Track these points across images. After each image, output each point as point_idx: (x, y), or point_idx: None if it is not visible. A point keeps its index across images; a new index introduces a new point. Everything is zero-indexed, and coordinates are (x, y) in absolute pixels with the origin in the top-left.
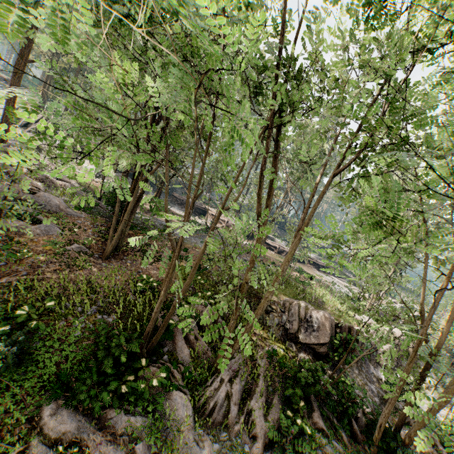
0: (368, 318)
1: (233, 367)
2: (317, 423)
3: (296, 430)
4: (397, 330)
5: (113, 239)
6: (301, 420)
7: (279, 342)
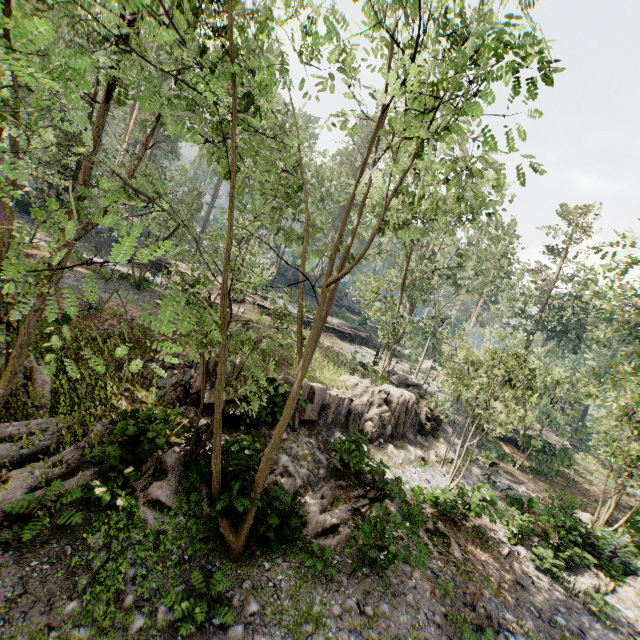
0: (359, 378)
1: (13, 430)
2: (150, 495)
3: (72, 498)
4: (397, 391)
5: None
6: (107, 489)
7: (168, 406)
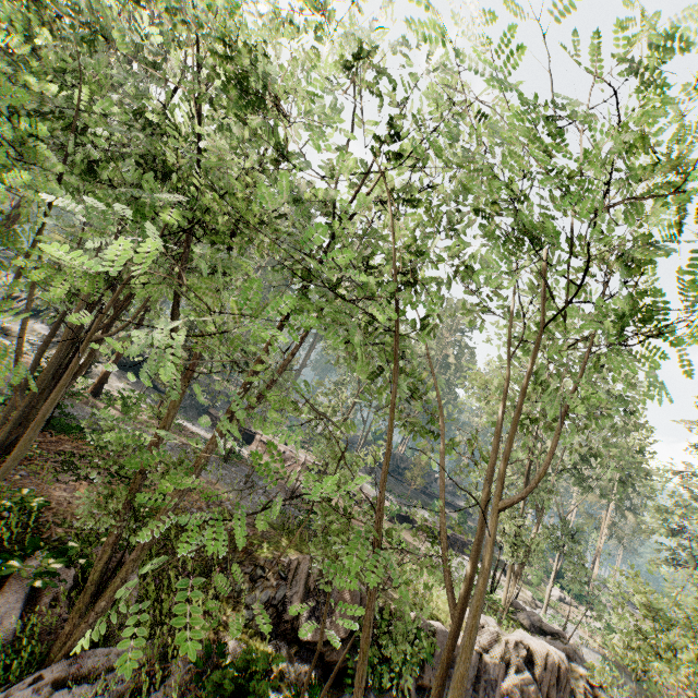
0: (483, 615)
1: (92, 661)
2: None
3: None
4: (539, 644)
5: (2, 429)
6: None
7: (255, 638)
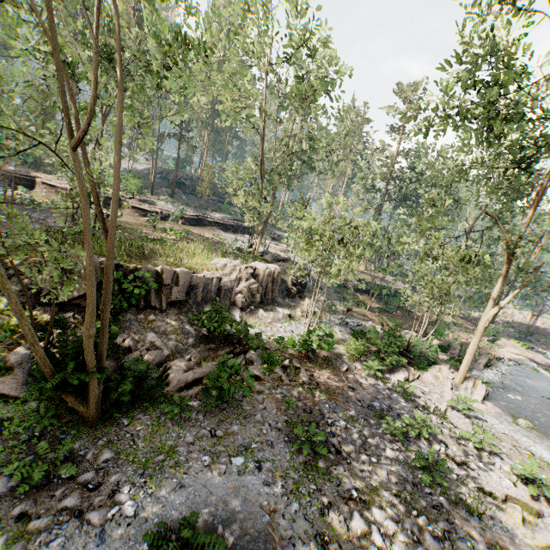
0: (228, 260)
1: None
2: None
3: None
4: (263, 265)
5: None
6: None
7: None
